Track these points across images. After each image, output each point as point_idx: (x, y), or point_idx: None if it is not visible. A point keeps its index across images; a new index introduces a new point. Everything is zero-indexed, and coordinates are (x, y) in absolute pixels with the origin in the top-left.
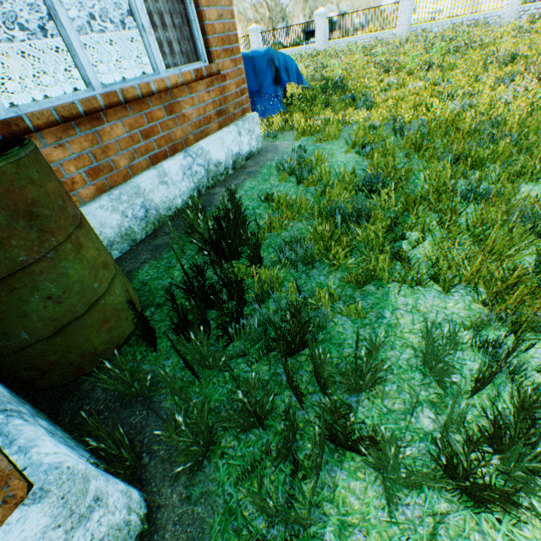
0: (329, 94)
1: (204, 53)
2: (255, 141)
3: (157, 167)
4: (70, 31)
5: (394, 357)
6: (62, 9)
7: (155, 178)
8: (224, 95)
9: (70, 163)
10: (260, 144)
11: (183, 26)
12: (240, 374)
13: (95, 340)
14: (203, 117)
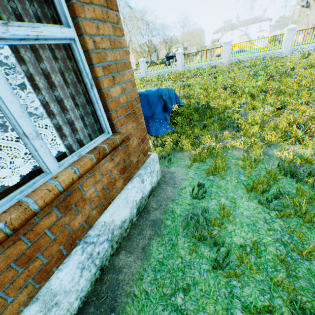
0: (200, 111)
1: (107, 126)
2: (155, 176)
3: (41, 294)
4: None
5: None
6: None
7: None
8: (127, 152)
9: None
10: (159, 175)
11: (87, 102)
12: None
13: None
14: (106, 183)
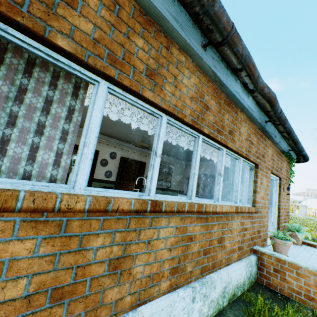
0: None
1: None
2: None
3: None
4: None
5: None
6: None
7: None
8: None
9: None
10: None
11: None
12: None
13: None
14: None
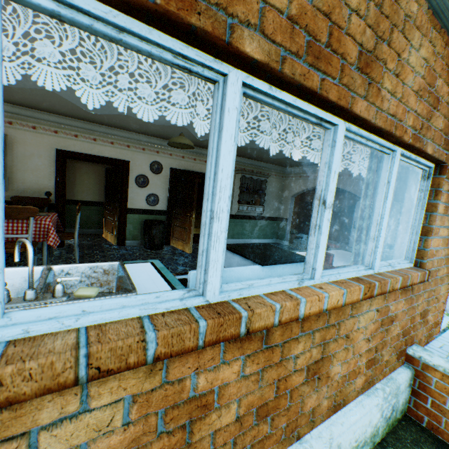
0: None
1: None
2: None
3: None
4: None
5: None
6: None
7: None
8: None
9: None
10: None
11: None
12: None
13: None
14: None
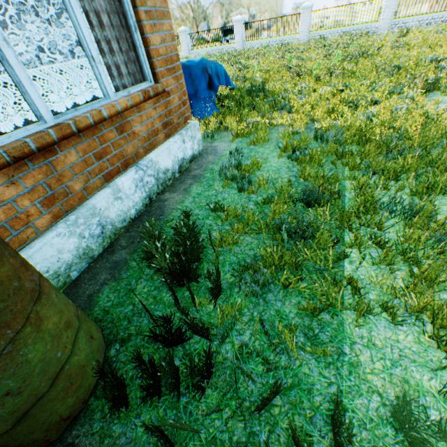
0: (253, 95)
1: (149, 74)
2: (197, 145)
3: (111, 185)
4: (18, 70)
5: (363, 407)
6: (8, 50)
7: (109, 196)
8: (169, 109)
9: (24, 198)
10: (201, 147)
11: (129, 50)
12: (216, 435)
13: (60, 408)
14: (151, 130)
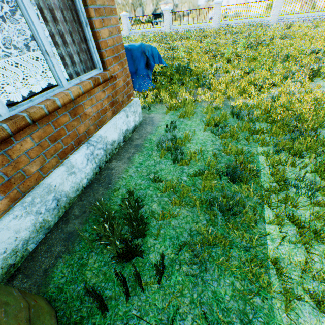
0: (180, 72)
1: (99, 63)
2: (138, 117)
3: (65, 163)
4: None
5: None
6: None
7: (64, 173)
8: (115, 90)
9: None
10: (141, 118)
11: (81, 41)
12: None
13: None
14: (100, 109)
